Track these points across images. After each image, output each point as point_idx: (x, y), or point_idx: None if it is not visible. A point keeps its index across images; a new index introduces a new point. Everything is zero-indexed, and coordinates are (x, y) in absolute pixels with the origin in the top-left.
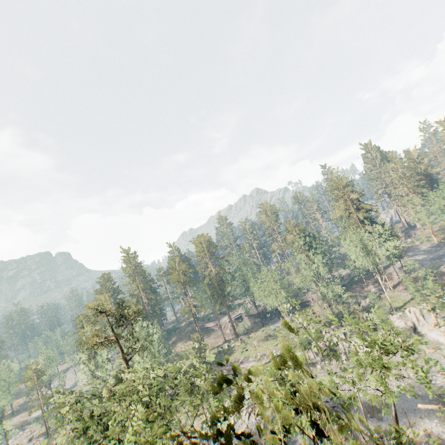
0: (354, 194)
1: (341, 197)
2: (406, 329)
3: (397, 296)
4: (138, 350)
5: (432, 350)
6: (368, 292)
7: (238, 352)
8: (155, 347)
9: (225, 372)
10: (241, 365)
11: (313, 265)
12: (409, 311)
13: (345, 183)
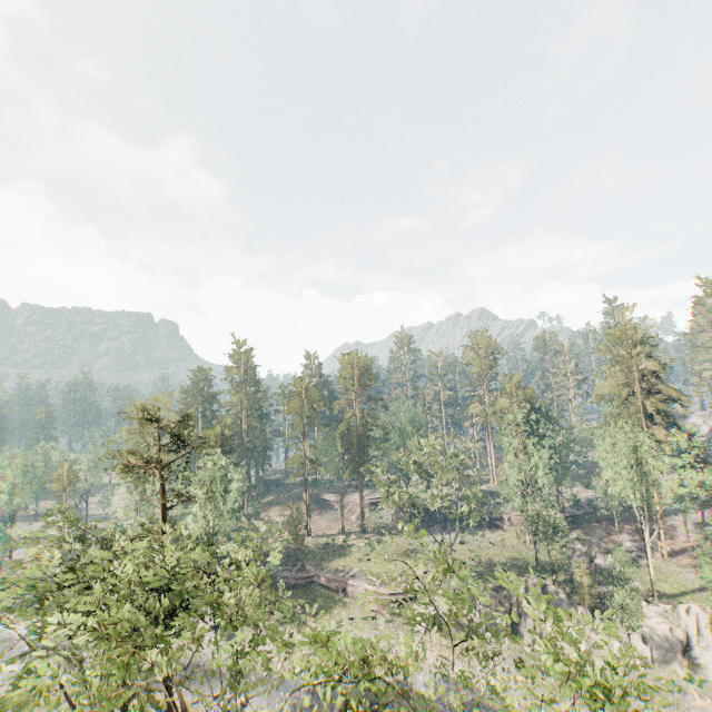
0: (652, 362)
1: (622, 359)
2: (668, 640)
3: (671, 573)
4: (200, 496)
5: (708, 701)
6: (617, 545)
7: (355, 558)
8: (228, 501)
9: (323, 580)
10: (351, 580)
11: (528, 463)
12: (685, 611)
13: (639, 338)
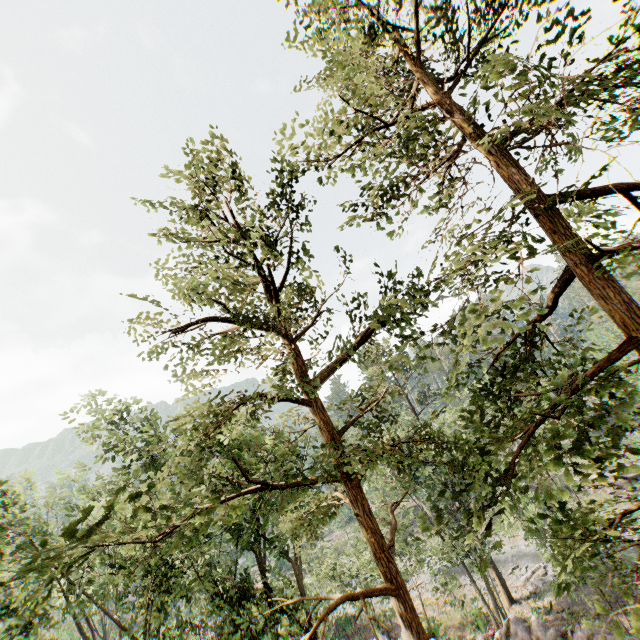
0: None
1: None
2: None
3: None
4: None
5: None
6: None
7: None
8: None
9: None
10: None
11: None
12: None
13: None
